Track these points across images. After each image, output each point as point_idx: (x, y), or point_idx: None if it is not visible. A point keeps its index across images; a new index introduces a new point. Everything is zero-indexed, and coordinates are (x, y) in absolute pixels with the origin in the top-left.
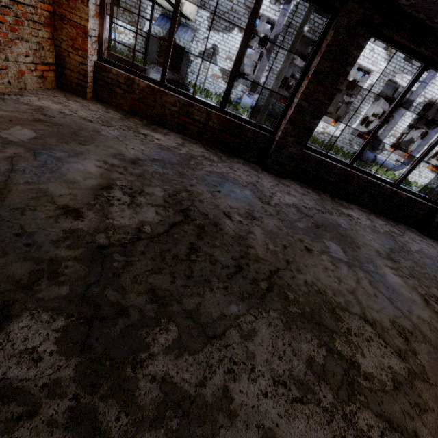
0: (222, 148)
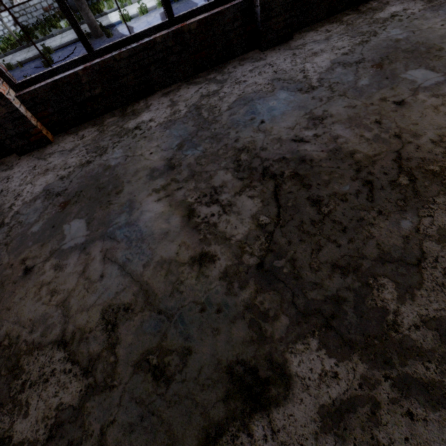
0: None
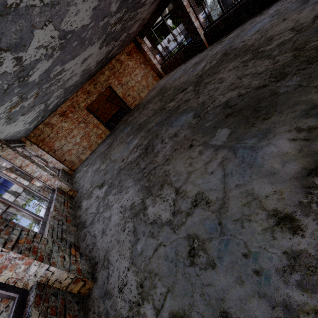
0: (189, 58)
